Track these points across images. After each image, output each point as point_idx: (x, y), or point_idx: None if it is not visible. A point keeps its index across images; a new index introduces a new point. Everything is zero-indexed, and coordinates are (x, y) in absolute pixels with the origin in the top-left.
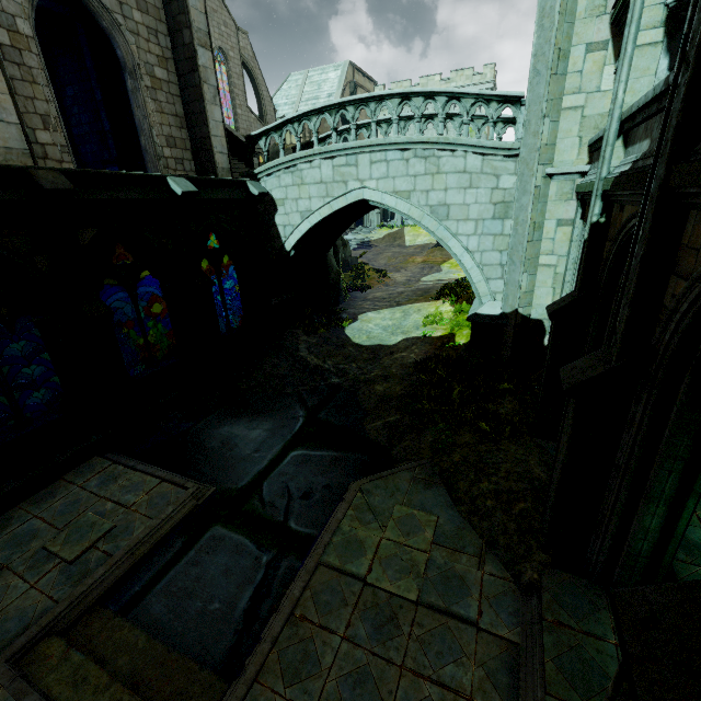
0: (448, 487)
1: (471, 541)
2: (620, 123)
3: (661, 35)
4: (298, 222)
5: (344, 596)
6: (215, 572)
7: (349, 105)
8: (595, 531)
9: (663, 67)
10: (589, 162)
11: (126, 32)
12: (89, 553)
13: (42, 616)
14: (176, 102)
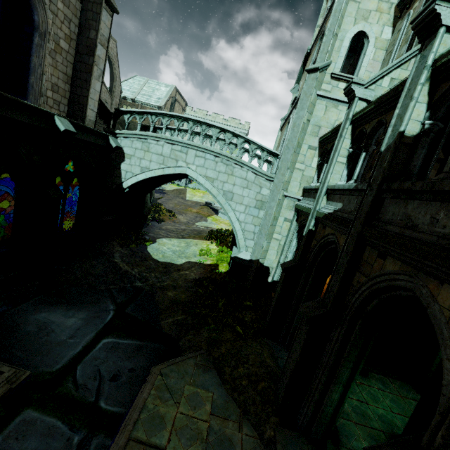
0: (218, 371)
1: (234, 411)
2: (326, 189)
3: (345, 161)
4: (137, 172)
5: None
6: None
7: (191, 121)
8: (304, 401)
9: (345, 173)
10: (302, 196)
11: (48, 10)
12: None
13: None
14: (69, 66)
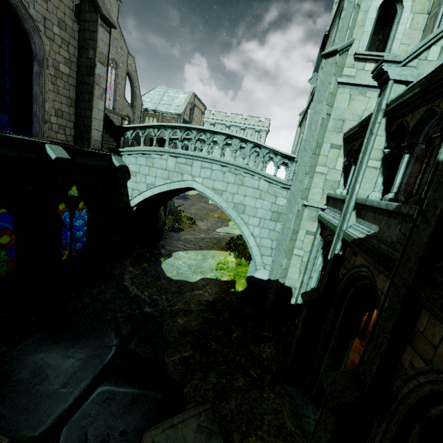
0: (225, 438)
1: None
2: (355, 202)
3: (379, 165)
4: (144, 190)
5: None
6: None
7: (194, 130)
8: None
9: (379, 181)
10: (326, 204)
11: (44, 36)
12: None
13: None
14: (71, 89)
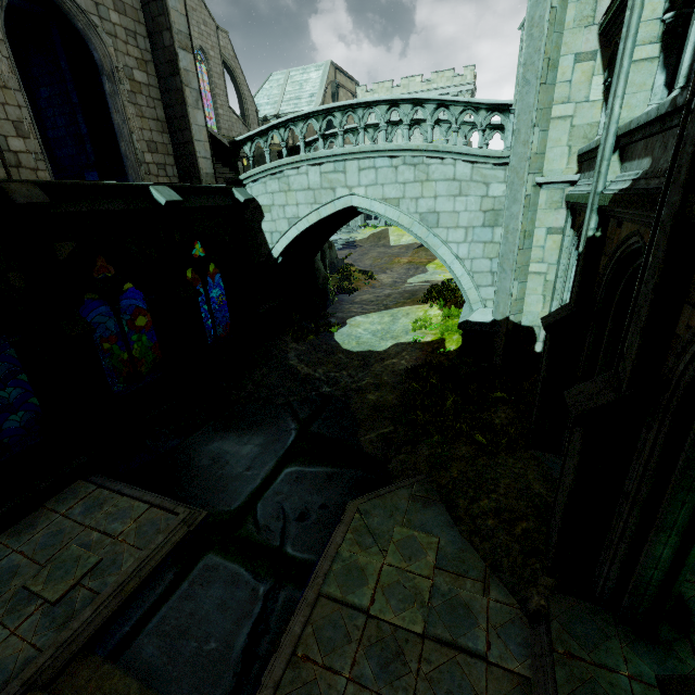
0: (447, 505)
1: (474, 564)
2: (616, 137)
3: (657, 51)
4: (285, 229)
5: (347, 631)
6: (210, 606)
7: (337, 111)
8: (602, 556)
9: (659, 83)
10: (579, 171)
11: (103, 34)
12: (74, 592)
13: (23, 667)
14: (157, 106)
